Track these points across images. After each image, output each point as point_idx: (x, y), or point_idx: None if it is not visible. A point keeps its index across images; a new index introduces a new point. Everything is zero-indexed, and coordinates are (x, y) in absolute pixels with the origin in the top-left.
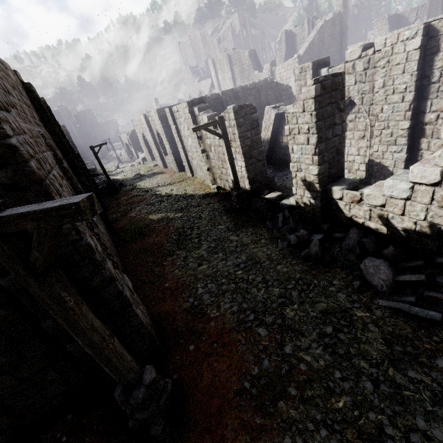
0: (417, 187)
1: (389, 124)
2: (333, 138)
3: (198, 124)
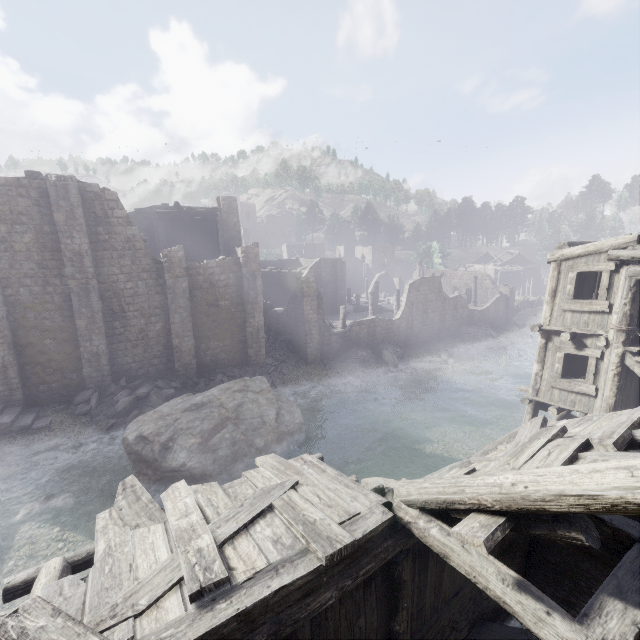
0: None
1: None
2: None
3: None
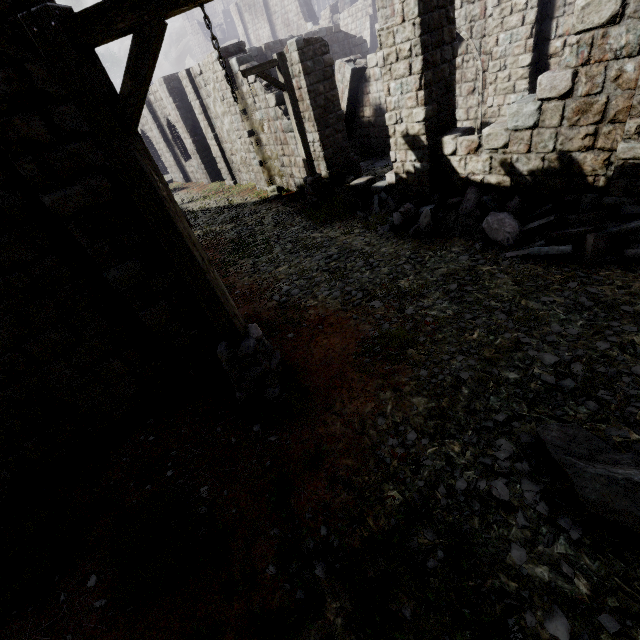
0: (545, 106)
1: (506, 62)
2: (442, 65)
3: (239, 89)
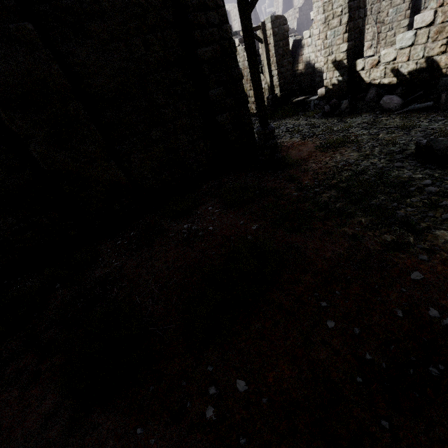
0: (418, 32)
1: (393, 25)
2: (358, 20)
3: None
